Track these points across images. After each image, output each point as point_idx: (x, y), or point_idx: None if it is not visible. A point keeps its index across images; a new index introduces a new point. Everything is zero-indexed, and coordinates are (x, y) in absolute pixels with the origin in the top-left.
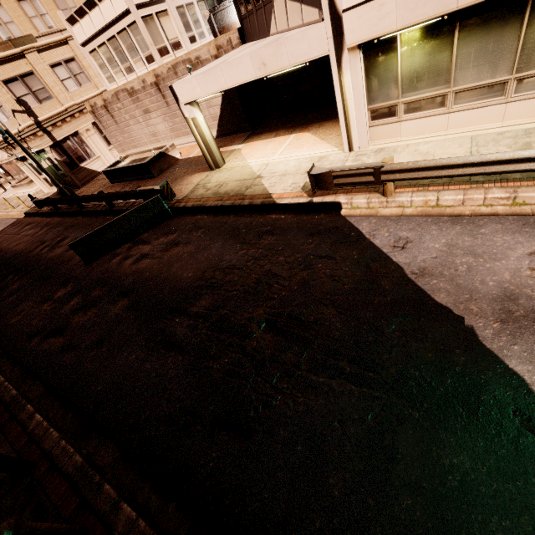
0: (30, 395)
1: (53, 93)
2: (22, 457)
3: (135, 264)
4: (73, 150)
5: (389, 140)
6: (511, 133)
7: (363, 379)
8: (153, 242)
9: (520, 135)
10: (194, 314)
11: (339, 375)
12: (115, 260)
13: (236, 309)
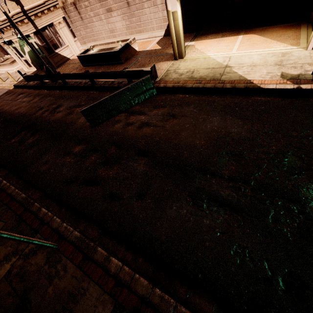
0: (89, 235)
1: None
2: (118, 300)
3: (140, 130)
4: (50, 38)
5: None
6: None
7: None
8: (148, 113)
9: None
10: (229, 177)
11: None
12: (118, 125)
13: (274, 176)
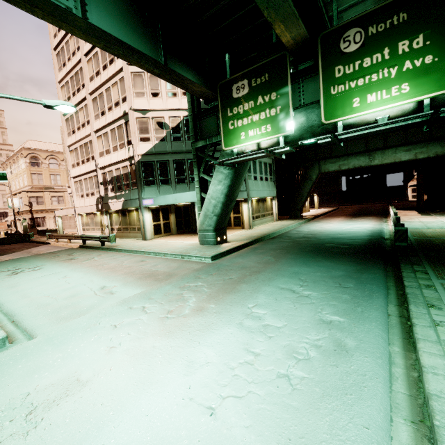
0: None
1: (45, 203)
2: None
3: None
4: (38, 222)
5: None
6: None
7: None
8: (12, 245)
9: None
10: None
11: None
12: None
13: None
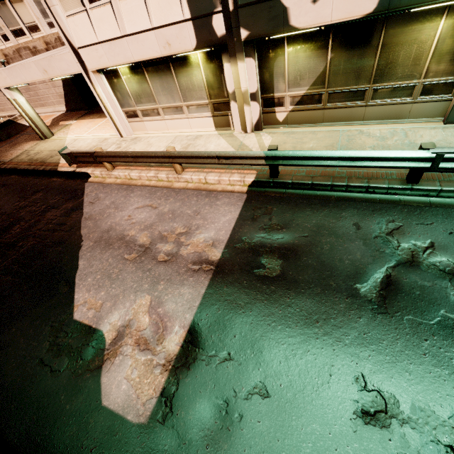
0: None
1: None
2: None
3: None
4: None
5: (143, 132)
6: (191, 137)
7: (18, 274)
8: None
9: (193, 138)
10: None
11: (9, 273)
12: None
13: None
